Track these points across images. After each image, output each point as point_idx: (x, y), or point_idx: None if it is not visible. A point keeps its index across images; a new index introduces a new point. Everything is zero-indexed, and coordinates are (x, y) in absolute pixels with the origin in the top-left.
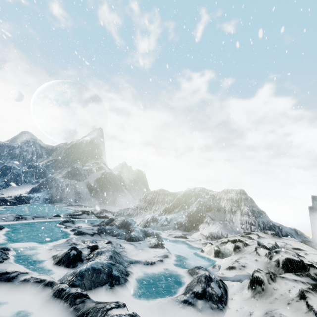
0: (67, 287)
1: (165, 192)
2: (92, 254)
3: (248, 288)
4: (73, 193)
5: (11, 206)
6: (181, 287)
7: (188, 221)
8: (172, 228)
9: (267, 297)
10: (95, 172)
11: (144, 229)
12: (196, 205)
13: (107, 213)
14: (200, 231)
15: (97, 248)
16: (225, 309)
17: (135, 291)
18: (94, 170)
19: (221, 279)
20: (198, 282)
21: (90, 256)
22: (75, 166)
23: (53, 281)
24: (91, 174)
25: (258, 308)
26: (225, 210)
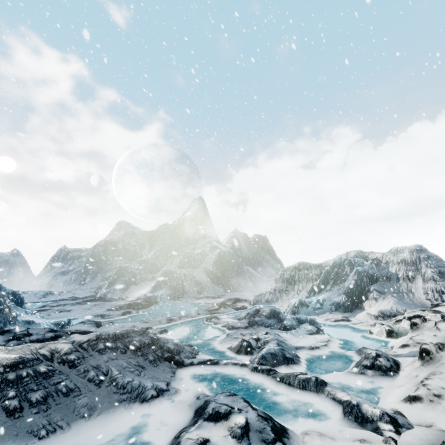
0: (258, 365)
1: (306, 266)
2: (260, 344)
3: (418, 359)
4: (194, 284)
5: (146, 309)
6: (351, 365)
7: (347, 299)
8: (327, 311)
9: (434, 363)
10: (210, 254)
11: (296, 316)
12: (354, 278)
13: (242, 303)
14: (366, 310)
15: (260, 339)
16: (395, 376)
17: (309, 369)
18: (207, 252)
19: (393, 356)
20: (366, 357)
21: (259, 346)
22: (187, 251)
23: (245, 363)
24: (206, 257)
25: (424, 372)
26: (397, 278)
